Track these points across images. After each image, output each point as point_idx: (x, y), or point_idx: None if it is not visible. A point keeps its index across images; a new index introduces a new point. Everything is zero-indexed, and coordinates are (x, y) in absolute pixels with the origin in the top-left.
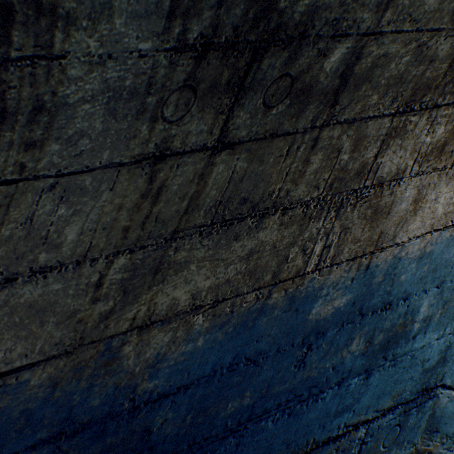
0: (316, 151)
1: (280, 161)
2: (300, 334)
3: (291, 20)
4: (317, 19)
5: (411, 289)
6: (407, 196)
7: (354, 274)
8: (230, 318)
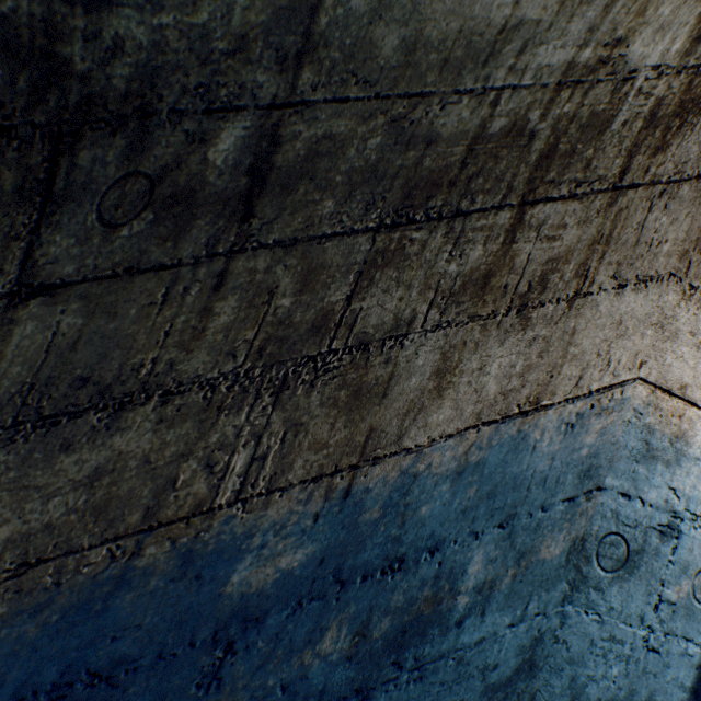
0: (225, 294)
1: (152, 312)
2: (208, 622)
3: (111, 89)
4: (164, 86)
5: (446, 532)
6: (422, 364)
7: (320, 507)
8: (56, 596)
